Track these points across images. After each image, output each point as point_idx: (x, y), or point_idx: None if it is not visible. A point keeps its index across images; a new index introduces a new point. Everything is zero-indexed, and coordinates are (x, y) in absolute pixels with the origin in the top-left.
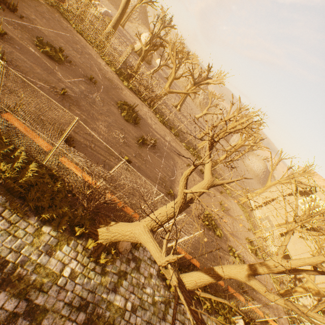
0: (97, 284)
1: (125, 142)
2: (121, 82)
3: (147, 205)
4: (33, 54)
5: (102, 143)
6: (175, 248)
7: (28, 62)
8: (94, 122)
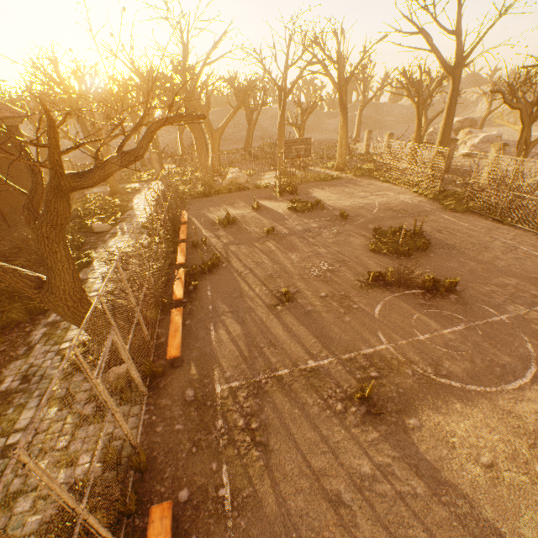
0: (52, 377)
1: (324, 276)
2: (439, 208)
3: (239, 371)
4: (276, 213)
5: (267, 272)
6: (189, 530)
7: (262, 219)
8: (285, 253)
